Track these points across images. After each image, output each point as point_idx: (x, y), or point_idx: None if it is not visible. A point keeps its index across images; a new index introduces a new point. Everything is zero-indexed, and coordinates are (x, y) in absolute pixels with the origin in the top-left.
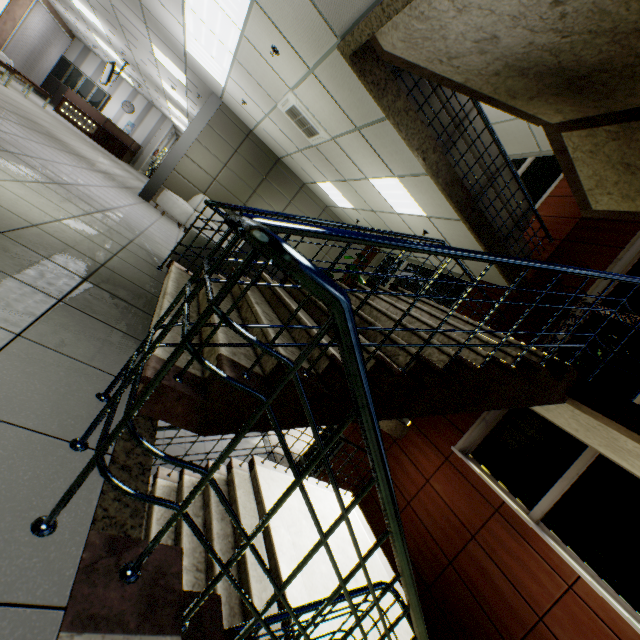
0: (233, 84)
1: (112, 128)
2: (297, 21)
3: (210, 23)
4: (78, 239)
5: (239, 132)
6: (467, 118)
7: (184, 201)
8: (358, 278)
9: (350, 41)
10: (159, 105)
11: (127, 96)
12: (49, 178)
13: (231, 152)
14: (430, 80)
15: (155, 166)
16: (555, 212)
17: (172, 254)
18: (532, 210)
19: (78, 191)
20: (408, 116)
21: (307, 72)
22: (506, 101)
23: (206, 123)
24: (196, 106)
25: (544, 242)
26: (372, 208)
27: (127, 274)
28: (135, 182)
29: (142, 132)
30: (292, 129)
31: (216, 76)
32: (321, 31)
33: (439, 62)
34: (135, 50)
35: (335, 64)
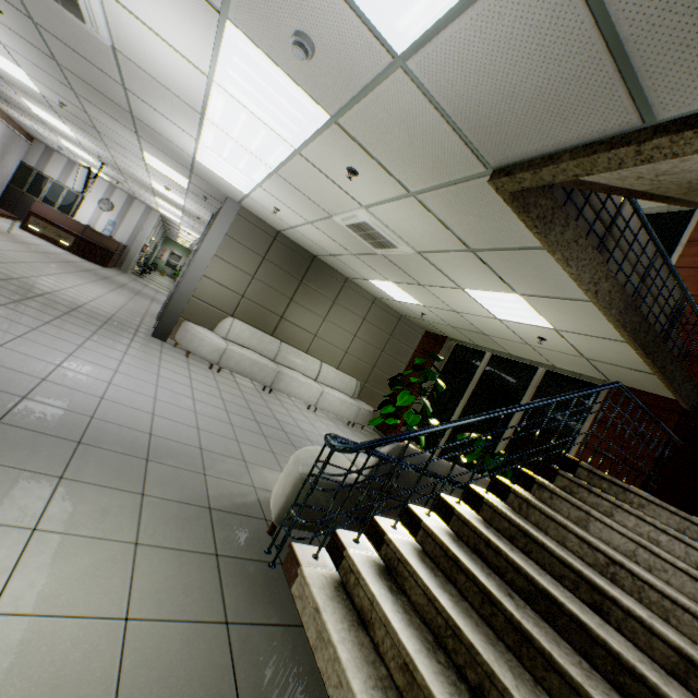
0: (263, 193)
1: (92, 235)
2: (411, 146)
3: (243, 139)
4: (174, 660)
5: (264, 236)
6: (623, 219)
7: (211, 333)
8: (437, 383)
9: (525, 178)
10: (143, 198)
11: (103, 193)
12: (65, 439)
13: (258, 260)
14: (595, 191)
15: (142, 259)
16: (695, 289)
17: (277, 517)
18: (689, 302)
19: (106, 427)
20: (577, 245)
21: (402, 194)
22: (689, 198)
23: (224, 234)
24: (198, 204)
25: (696, 331)
26: (454, 309)
27: (272, 692)
28: (135, 304)
29: (126, 229)
30: (348, 237)
31: (237, 184)
32: (456, 159)
33: (636, 178)
34: (117, 154)
35: (465, 192)
